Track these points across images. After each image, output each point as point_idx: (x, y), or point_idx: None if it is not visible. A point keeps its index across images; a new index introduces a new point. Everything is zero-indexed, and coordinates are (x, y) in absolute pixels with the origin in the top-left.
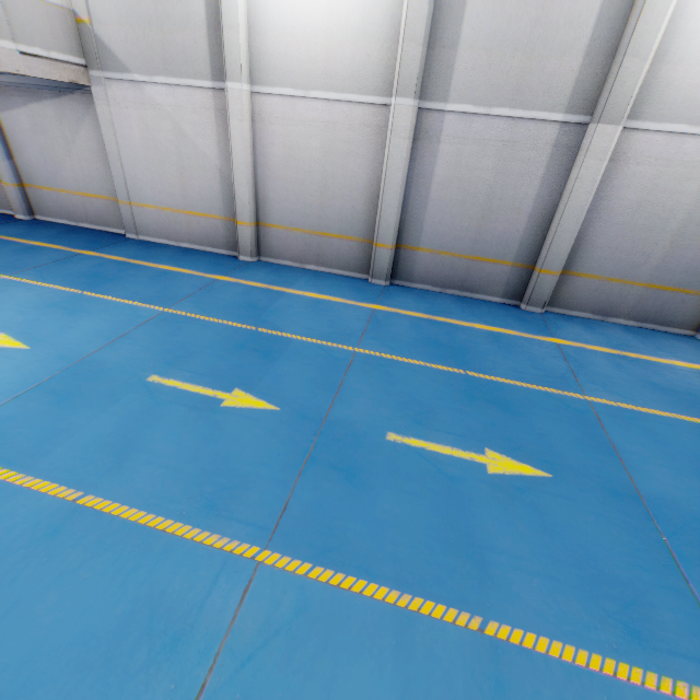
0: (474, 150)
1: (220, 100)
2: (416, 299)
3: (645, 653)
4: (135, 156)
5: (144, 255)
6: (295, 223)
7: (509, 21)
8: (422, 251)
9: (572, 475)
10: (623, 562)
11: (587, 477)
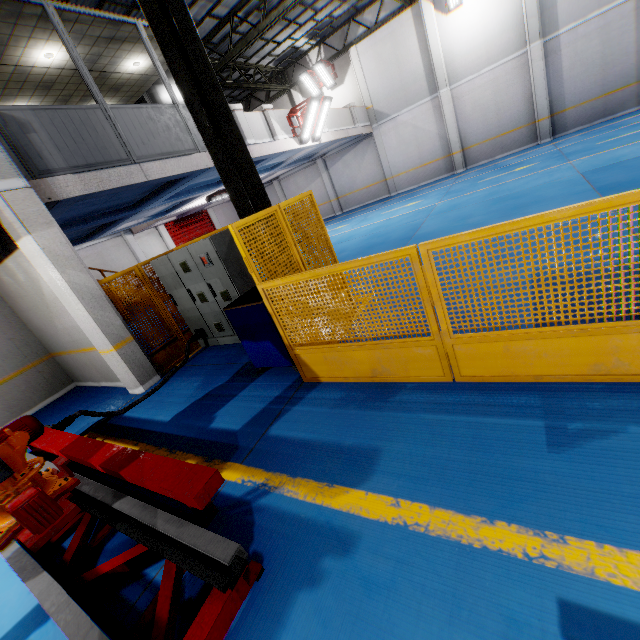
0: (583, 42)
1: (434, 102)
2: (575, 133)
3: None
4: (394, 153)
5: (411, 191)
6: (484, 138)
7: None
8: (568, 110)
9: None
10: None
11: None
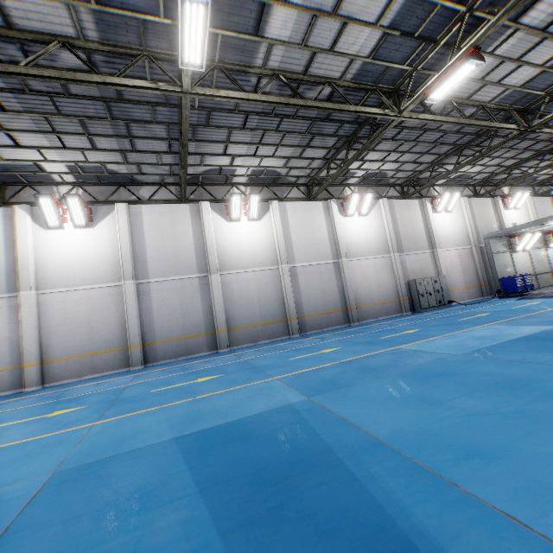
0: (168, 293)
1: (14, 301)
2: (162, 366)
3: (247, 383)
4: None
5: None
6: (73, 353)
7: (164, 252)
8: (158, 342)
9: (232, 372)
10: (246, 376)
11: (238, 370)
